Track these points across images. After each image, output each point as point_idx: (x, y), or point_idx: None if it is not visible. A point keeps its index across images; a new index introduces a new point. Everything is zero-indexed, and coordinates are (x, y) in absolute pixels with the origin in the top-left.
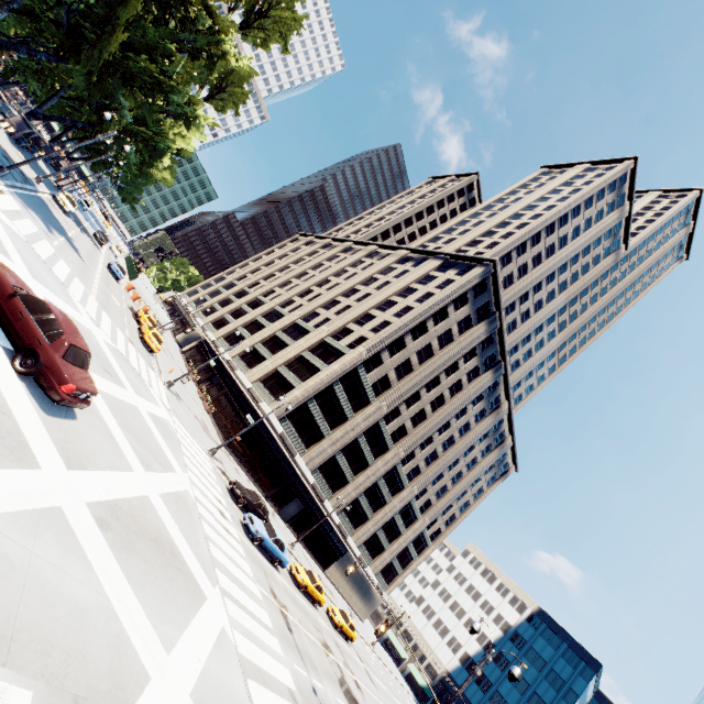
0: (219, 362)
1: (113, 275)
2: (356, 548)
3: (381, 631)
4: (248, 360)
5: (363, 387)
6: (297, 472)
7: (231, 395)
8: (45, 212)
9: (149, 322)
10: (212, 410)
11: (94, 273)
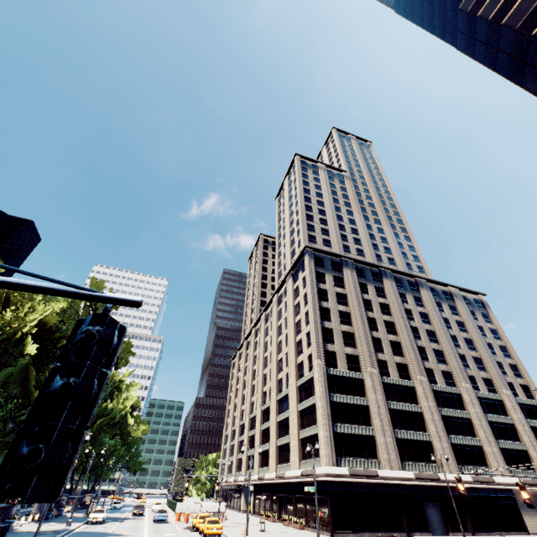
0: (273, 485)
1: (161, 522)
2: (511, 478)
3: (528, 499)
4: (283, 459)
5: (347, 378)
6: (395, 483)
7: (299, 495)
8: (83, 536)
9: (202, 520)
10: (303, 523)
11: (141, 535)
